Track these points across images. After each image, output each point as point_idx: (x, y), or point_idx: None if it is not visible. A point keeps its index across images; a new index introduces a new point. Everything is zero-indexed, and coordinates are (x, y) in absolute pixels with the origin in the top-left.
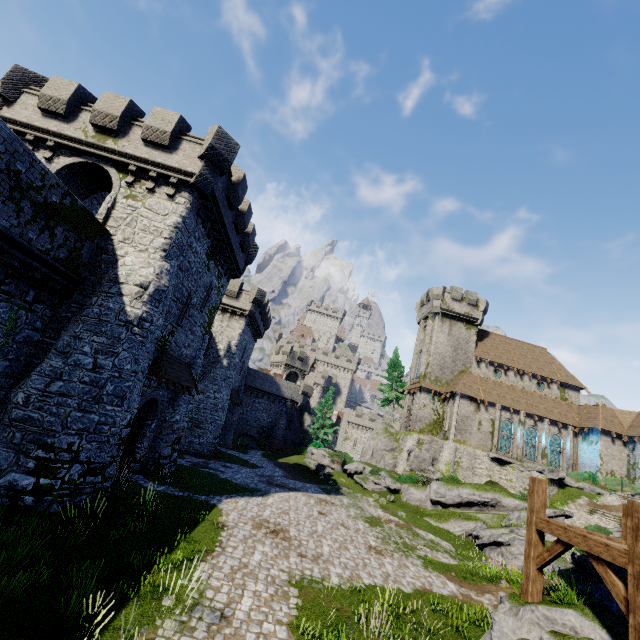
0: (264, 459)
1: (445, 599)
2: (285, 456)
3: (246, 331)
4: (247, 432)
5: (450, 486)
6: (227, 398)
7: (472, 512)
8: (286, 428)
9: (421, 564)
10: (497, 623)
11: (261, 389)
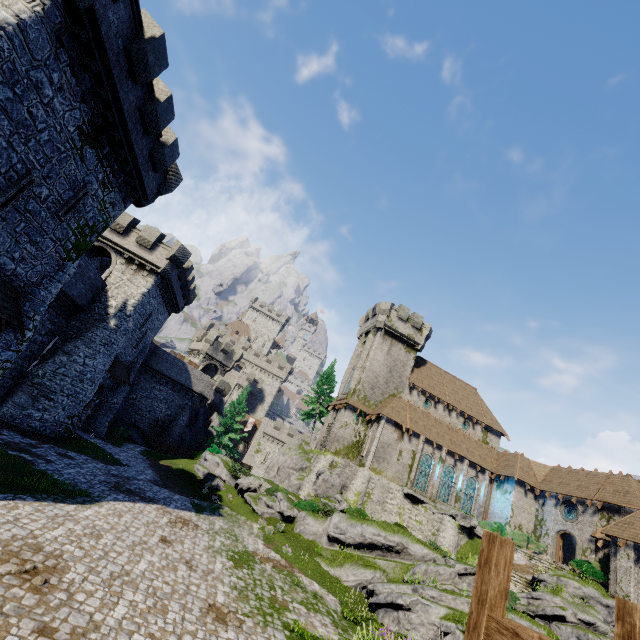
0: (140, 457)
1: None
2: (172, 458)
3: (154, 294)
4: (135, 422)
5: (354, 521)
6: (103, 368)
7: (373, 557)
8: (186, 426)
9: None
10: None
11: (166, 374)
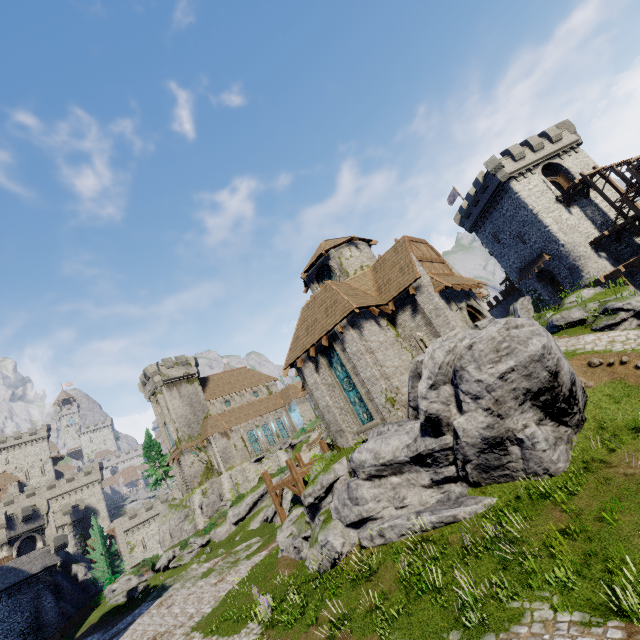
0: None
1: (263, 560)
2: (81, 626)
3: None
4: None
5: (239, 504)
6: None
7: (259, 507)
8: (57, 602)
9: (246, 560)
10: (279, 541)
11: None
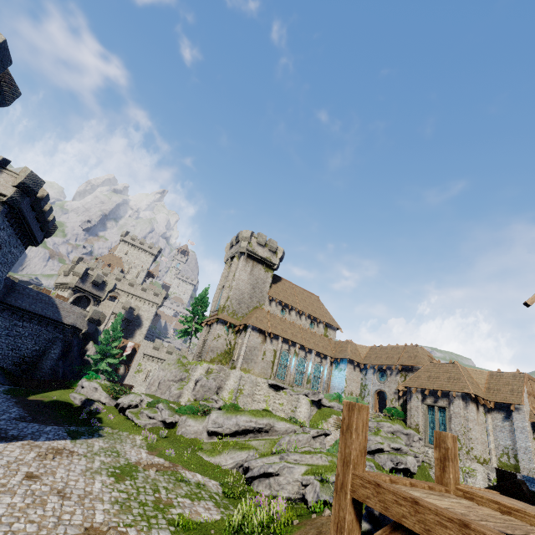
0: (3, 396)
1: None
2: (44, 391)
3: (2, 224)
4: None
5: (229, 414)
6: None
7: (247, 440)
8: (59, 358)
9: None
10: None
11: (29, 310)
